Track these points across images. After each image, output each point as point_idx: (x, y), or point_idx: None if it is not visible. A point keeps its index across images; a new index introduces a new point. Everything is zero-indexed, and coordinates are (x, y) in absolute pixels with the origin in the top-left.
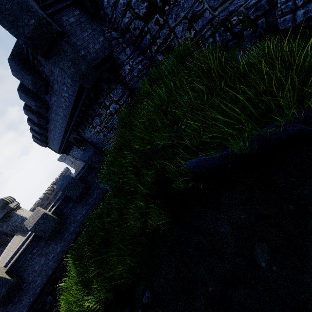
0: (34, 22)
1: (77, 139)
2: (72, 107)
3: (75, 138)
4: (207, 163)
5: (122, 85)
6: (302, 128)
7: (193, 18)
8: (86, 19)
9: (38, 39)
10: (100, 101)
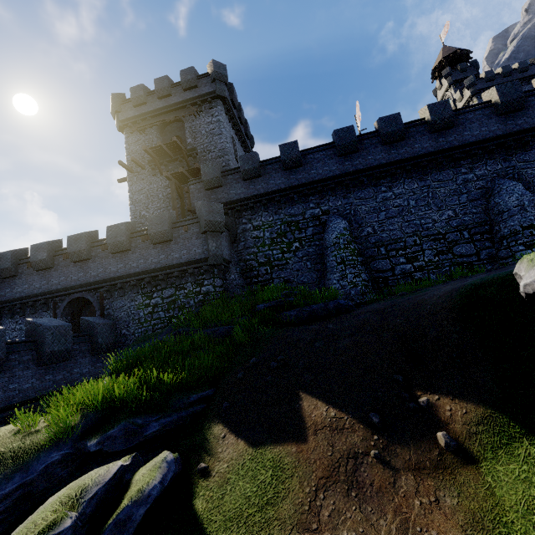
0: (219, 220)
1: (71, 304)
2: (166, 266)
3: (73, 302)
4: (302, 314)
5: (223, 281)
6: (339, 308)
7: (287, 281)
8: (228, 239)
9: (213, 225)
10: (200, 278)
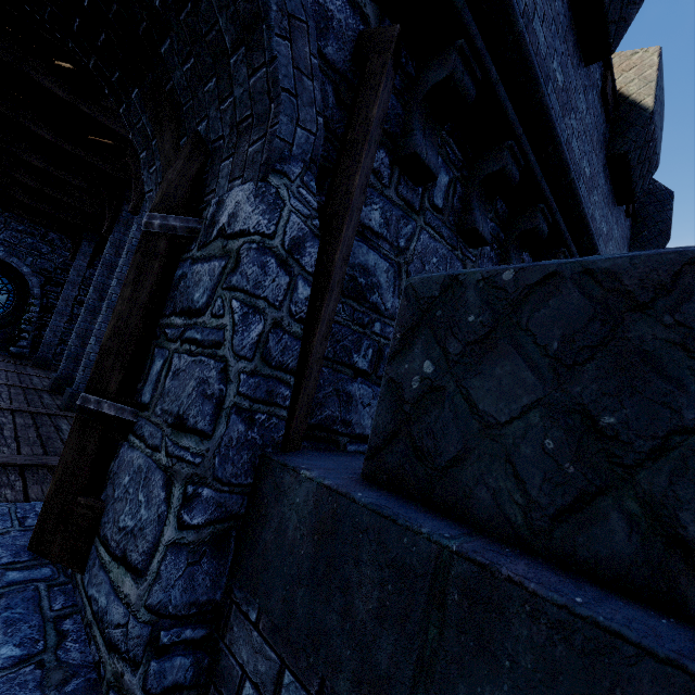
0: None
1: None
2: None
3: None
4: None
5: None
6: None
7: None
8: None
9: None
10: None
